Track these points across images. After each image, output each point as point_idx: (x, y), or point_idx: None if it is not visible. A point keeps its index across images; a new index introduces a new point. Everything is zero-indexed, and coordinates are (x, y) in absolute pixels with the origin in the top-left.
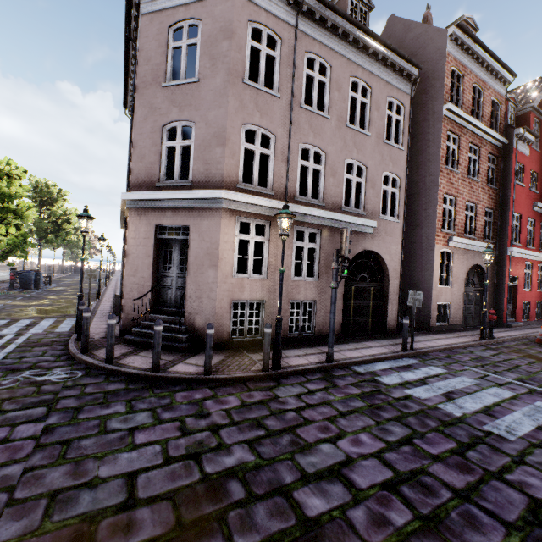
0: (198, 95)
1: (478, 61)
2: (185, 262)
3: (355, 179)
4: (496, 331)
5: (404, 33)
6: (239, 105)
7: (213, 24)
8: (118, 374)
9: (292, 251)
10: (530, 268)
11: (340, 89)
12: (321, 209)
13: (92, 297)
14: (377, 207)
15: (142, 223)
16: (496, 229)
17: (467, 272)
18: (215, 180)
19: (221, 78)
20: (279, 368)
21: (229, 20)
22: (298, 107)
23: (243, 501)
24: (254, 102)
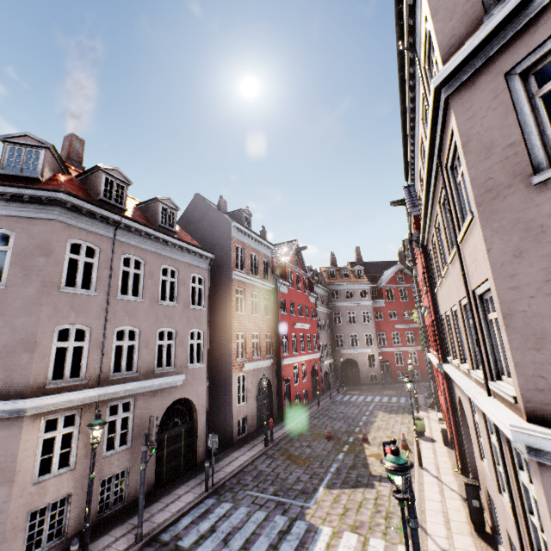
0: (4, 300)
1: (253, 239)
2: None
3: (166, 342)
4: (278, 428)
5: (206, 210)
6: (53, 311)
7: (30, 239)
8: None
9: (105, 428)
10: (297, 367)
11: (153, 276)
12: (135, 379)
13: None
14: (185, 360)
15: None
16: (274, 346)
17: (258, 383)
18: (18, 387)
19: (35, 288)
20: None
21: (48, 240)
22: (115, 299)
23: None
24: (70, 304)
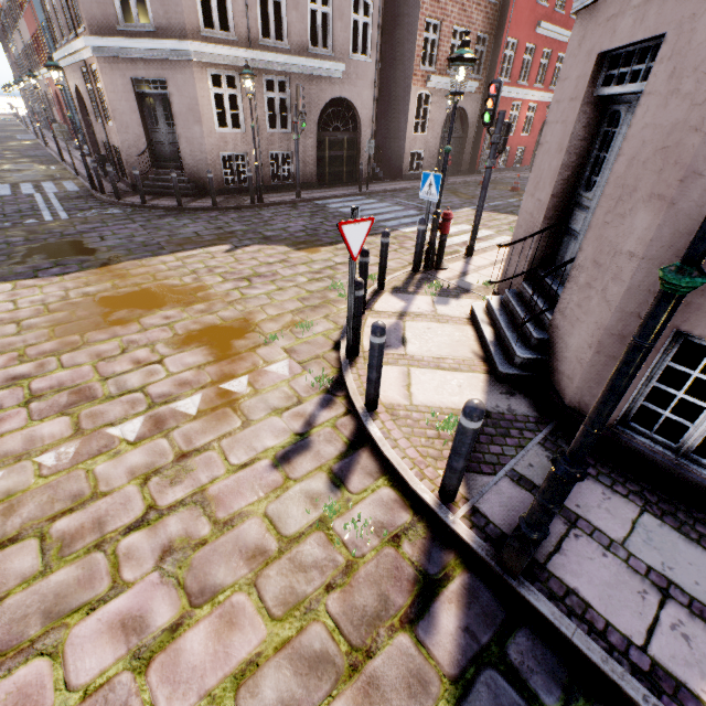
0: None
1: None
2: (170, 118)
3: (321, 9)
4: (461, 178)
5: None
6: None
7: None
8: (156, 209)
9: (264, 103)
10: (519, 110)
11: None
12: (287, 53)
13: (51, 161)
14: (347, 45)
15: (117, 76)
16: (489, 62)
17: (450, 116)
18: (178, 28)
19: None
20: (263, 202)
21: None
22: None
23: (243, 234)
24: None
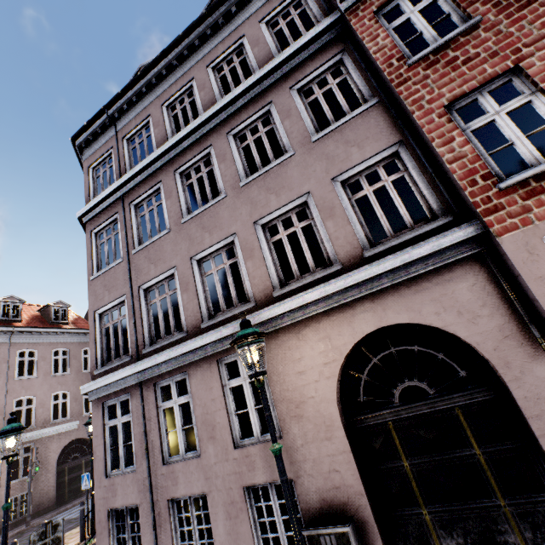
0: None
1: None
2: None
3: (61, 401)
4: None
5: None
6: None
7: None
8: None
9: None
10: None
11: (46, 358)
12: (34, 430)
13: None
14: (81, 411)
15: None
16: None
17: None
18: None
19: None
20: None
21: None
22: (13, 381)
23: None
24: None
